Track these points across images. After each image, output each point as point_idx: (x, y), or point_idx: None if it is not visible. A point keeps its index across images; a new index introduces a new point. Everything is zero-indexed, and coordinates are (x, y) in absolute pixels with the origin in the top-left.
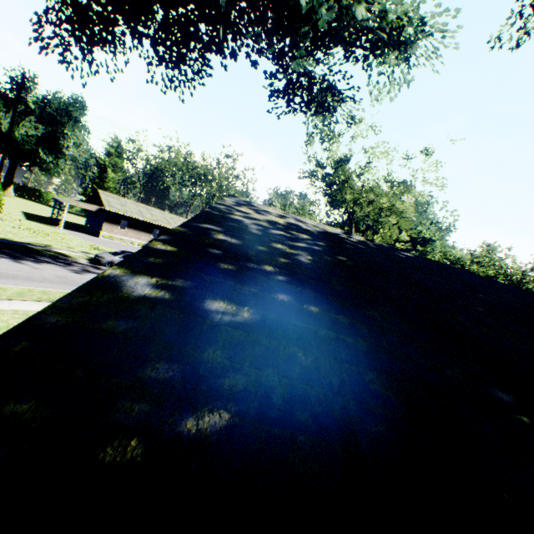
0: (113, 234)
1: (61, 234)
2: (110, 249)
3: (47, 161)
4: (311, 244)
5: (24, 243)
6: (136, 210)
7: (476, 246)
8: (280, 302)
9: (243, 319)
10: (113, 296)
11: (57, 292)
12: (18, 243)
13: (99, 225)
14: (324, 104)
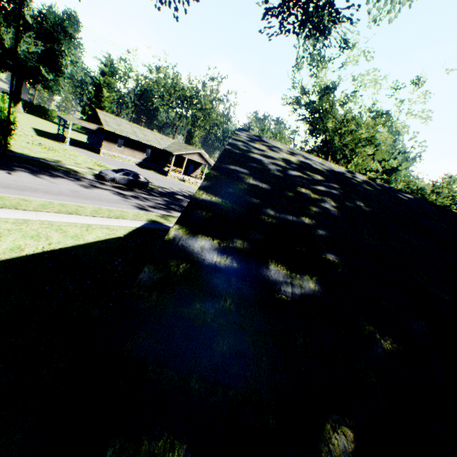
0: (112, 152)
1: (68, 150)
2: (110, 166)
3: (48, 79)
4: (328, 186)
5: (39, 158)
6: (130, 130)
7: (439, 177)
8: (333, 265)
9: (311, 292)
10: (187, 268)
11: (72, 205)
12: (34, 158)
13: (99, 143)
14: (319, 25)
